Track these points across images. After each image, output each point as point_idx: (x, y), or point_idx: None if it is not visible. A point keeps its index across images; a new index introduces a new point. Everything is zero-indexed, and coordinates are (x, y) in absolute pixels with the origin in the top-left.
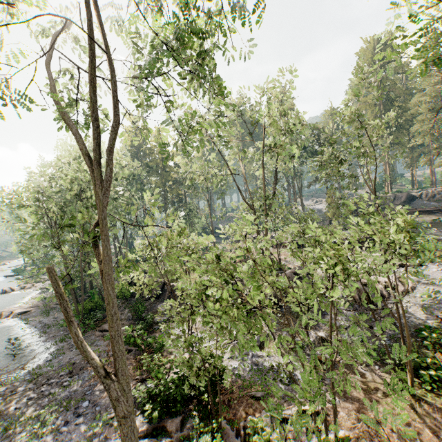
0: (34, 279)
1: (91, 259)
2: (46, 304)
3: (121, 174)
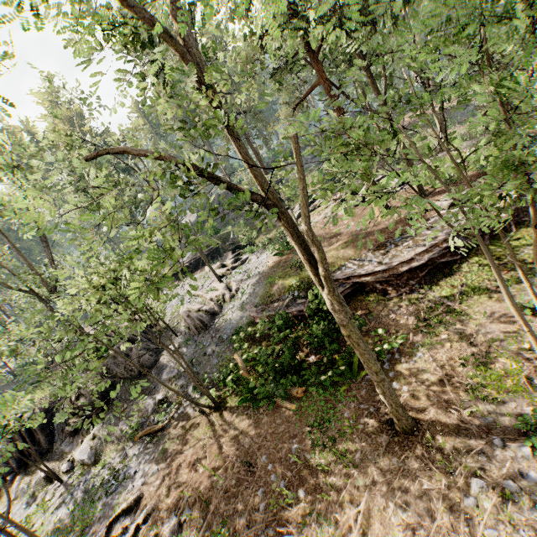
0: None
1: None
2: None
3: None
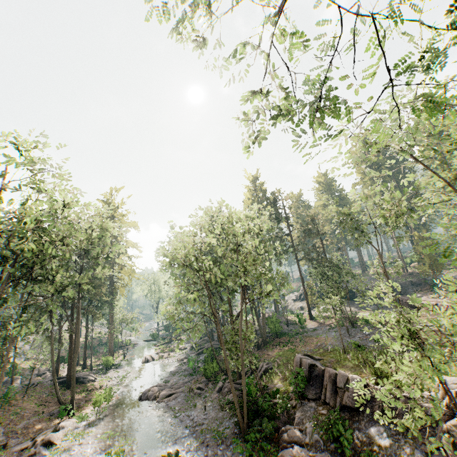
0: (168, 346)
1: (251, 335)
2: (187, 385)
3: (265, 225)
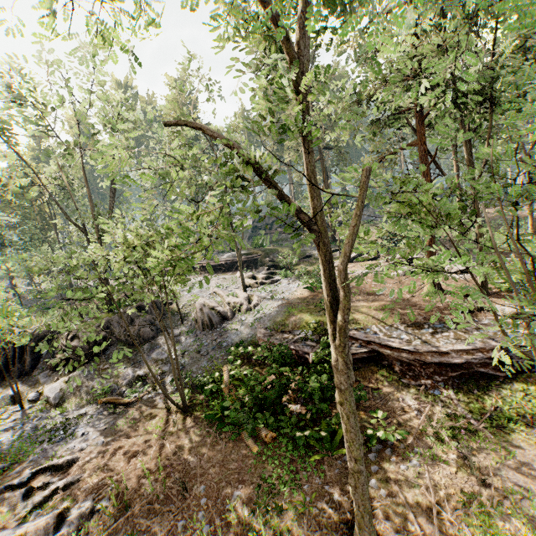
0: None
1: None
2: None
3: None
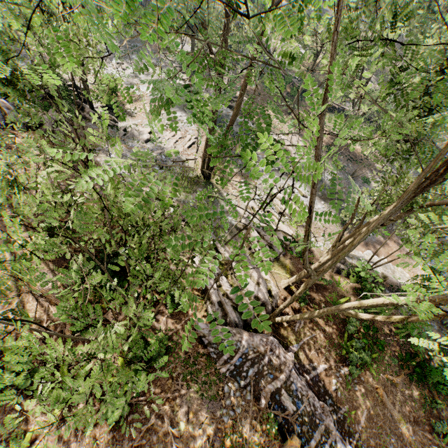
0: None
1: None
2: None
3: None
